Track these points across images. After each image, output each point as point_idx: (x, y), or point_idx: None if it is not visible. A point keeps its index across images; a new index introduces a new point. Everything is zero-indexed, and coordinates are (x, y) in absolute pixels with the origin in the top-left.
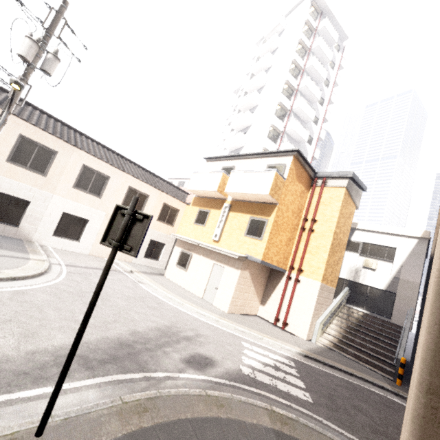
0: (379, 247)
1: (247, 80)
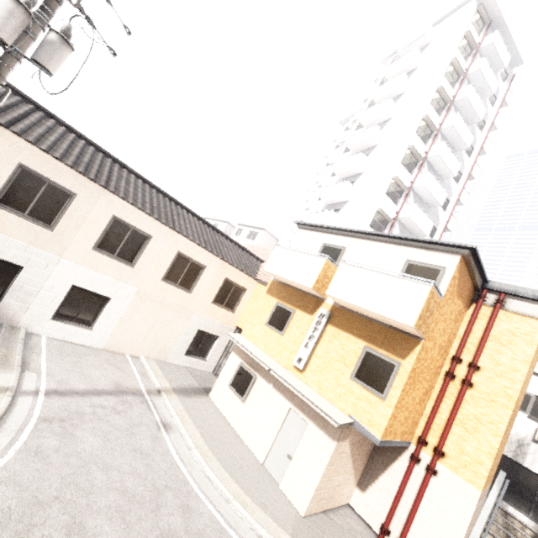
0: None
1: (363, 109)
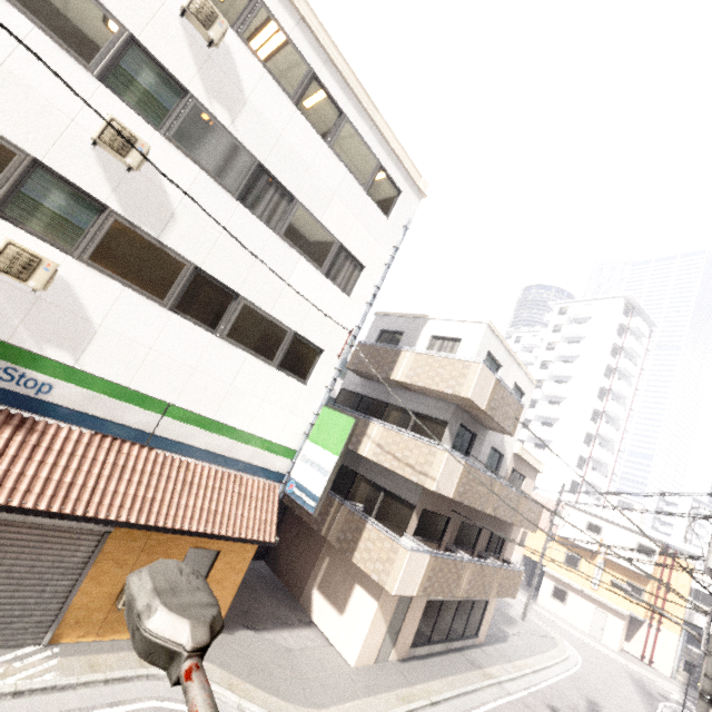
0: (710, 596)
1: (541, 349)
